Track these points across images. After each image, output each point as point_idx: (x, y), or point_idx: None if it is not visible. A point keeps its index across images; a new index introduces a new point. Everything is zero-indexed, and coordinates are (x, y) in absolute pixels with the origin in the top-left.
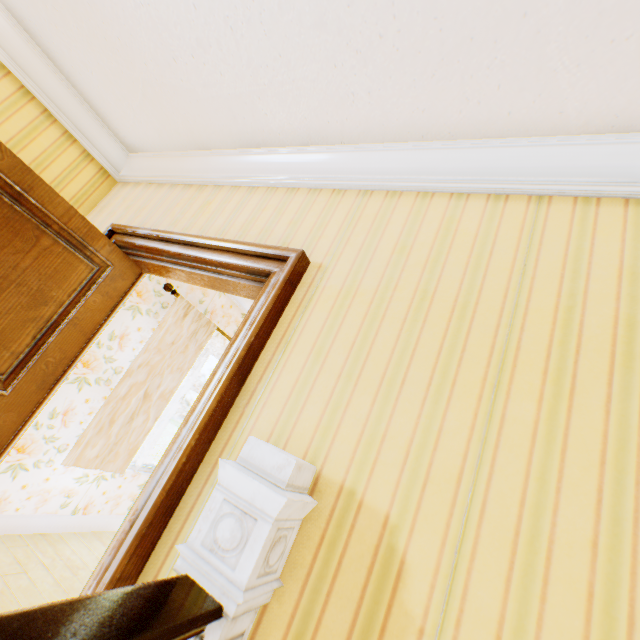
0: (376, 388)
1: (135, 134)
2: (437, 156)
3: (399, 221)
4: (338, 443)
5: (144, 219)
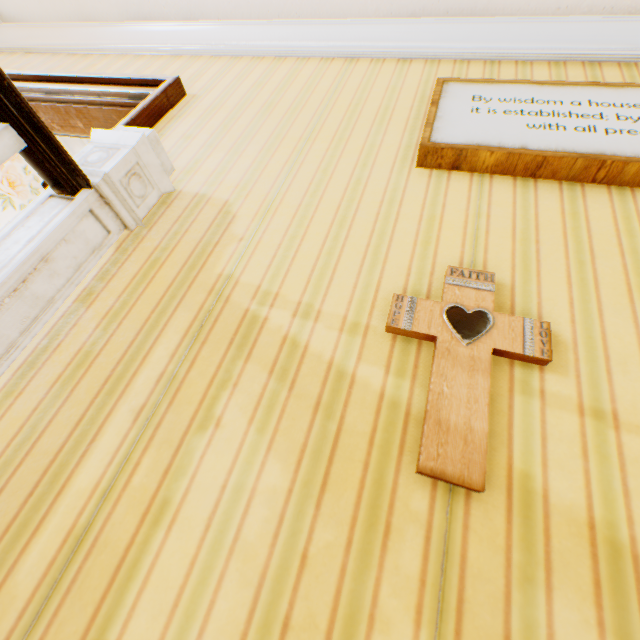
0: (229, 149)
1: None
2: (289, 31)
3: (260, 72)
4: (197, 176)
5: None
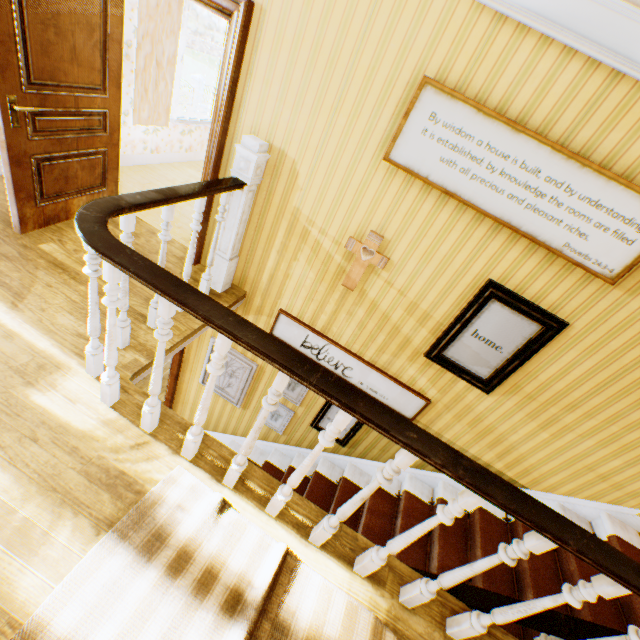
0: (292, 107)
1: None
2: None
3: None
4: (278, 133)
5: None
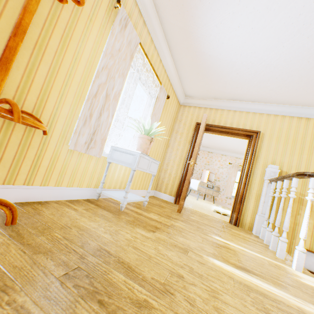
0: (280, 155)
1: (192, 94)
2: (286, 108)
3: (278, 122)
4: (276, 164)
5: (201, 119)
